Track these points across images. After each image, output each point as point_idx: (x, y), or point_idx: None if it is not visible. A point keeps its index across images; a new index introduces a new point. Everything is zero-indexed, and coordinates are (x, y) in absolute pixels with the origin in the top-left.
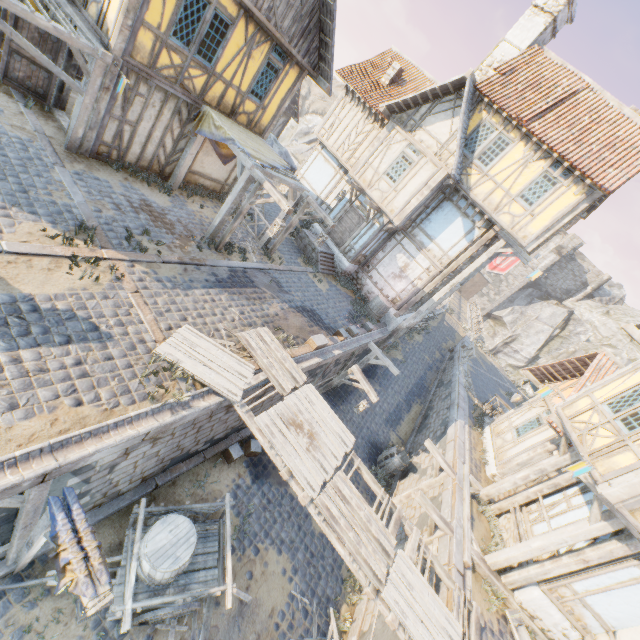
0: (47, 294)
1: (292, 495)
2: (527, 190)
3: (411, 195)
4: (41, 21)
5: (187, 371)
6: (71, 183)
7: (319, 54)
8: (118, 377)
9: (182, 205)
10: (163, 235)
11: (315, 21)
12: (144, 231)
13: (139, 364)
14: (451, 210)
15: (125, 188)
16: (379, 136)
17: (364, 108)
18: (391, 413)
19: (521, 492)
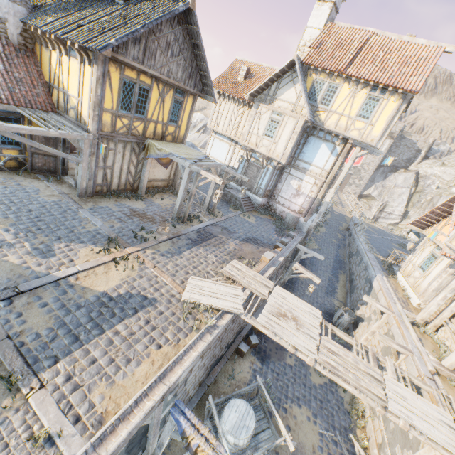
0: (112, 287)
1: (290, 365)
2: (361, 110)
3: (286, 142)
4: (52, 133)
5: (205, 305)
6: (91, 216)
7: (202, 83)
8: (171, 323)
9: (151, 203)
10: (151, 226)
11: (194, 66)
12: (141, 228)
13: (178, 310)
14: (315, 141)
15: (118, 206)
16: (251, 114)
17: (234, 100)
18: (327, 287)
19: (445, 309)
